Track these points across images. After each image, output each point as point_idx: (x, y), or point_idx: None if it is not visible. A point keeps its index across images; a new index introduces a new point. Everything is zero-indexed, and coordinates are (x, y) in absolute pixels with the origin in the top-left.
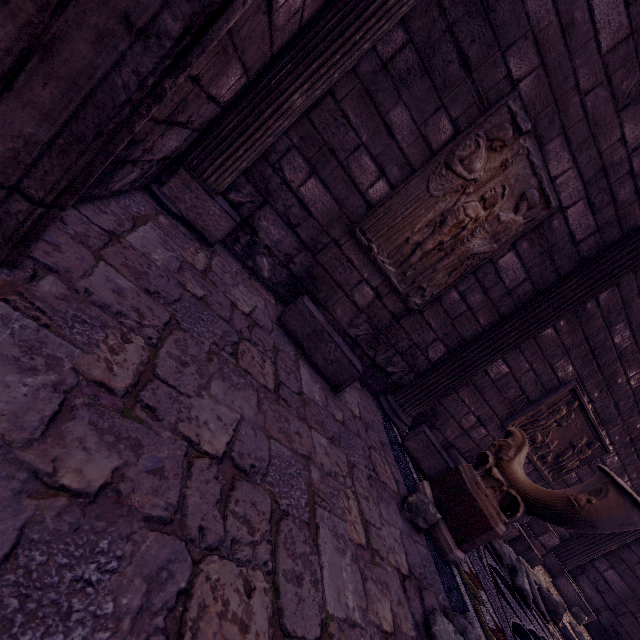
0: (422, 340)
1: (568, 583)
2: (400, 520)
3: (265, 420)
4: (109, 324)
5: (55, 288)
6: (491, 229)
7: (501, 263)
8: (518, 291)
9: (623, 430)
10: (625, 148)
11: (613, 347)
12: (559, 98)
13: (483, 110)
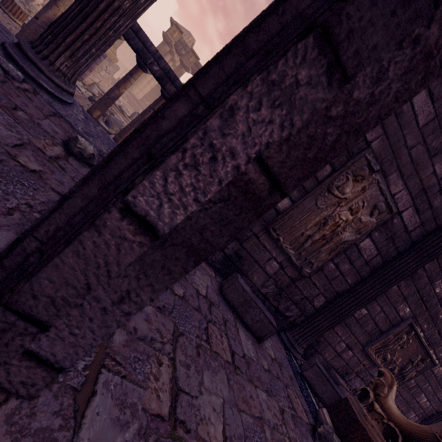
0: (310, 294)
1: None
2: None
3: (234, 395)
4: (149, 353)
5: (121, 337)
6: (356, 226)
7: (361, 245)
8: (372, 262)
9: None
10: (436, 177)
11: (435, 295)
12: (395, 151)
13: (349, 158)
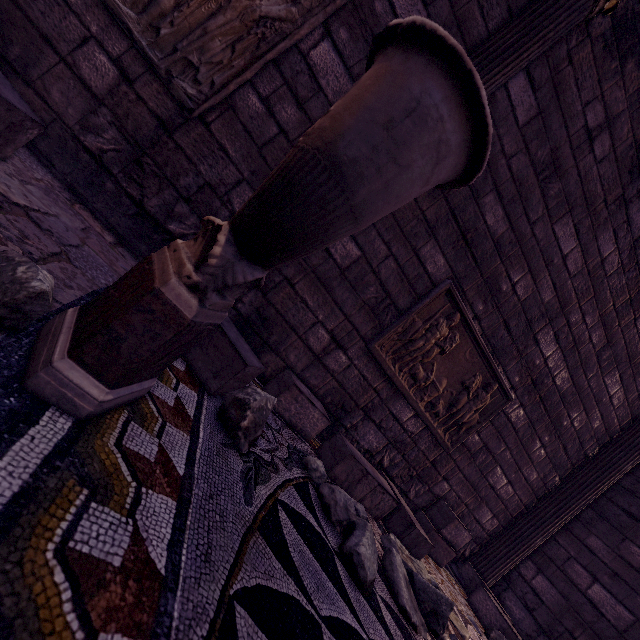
0: (219, 179)
1: (486, 598)
2: None
3: None
4: None
5: None
6: None
7: (315, 58)
8: None
9: (522, 367)
10: None
11: (488, 232)
12: None
13: None
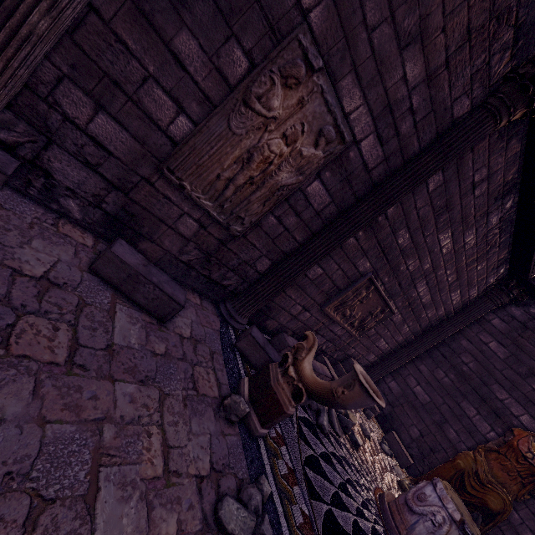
0: (250, 258)
1: None
2: (213, 424)
3: (42, 405)
4: None
5: None
6: (295, 163)
7: (309, 191)
8: (325, 212)
9: (404, 299)
10: (406, 86)
11: (397, 246)
12: (349, 33)
13: (276, 42)
